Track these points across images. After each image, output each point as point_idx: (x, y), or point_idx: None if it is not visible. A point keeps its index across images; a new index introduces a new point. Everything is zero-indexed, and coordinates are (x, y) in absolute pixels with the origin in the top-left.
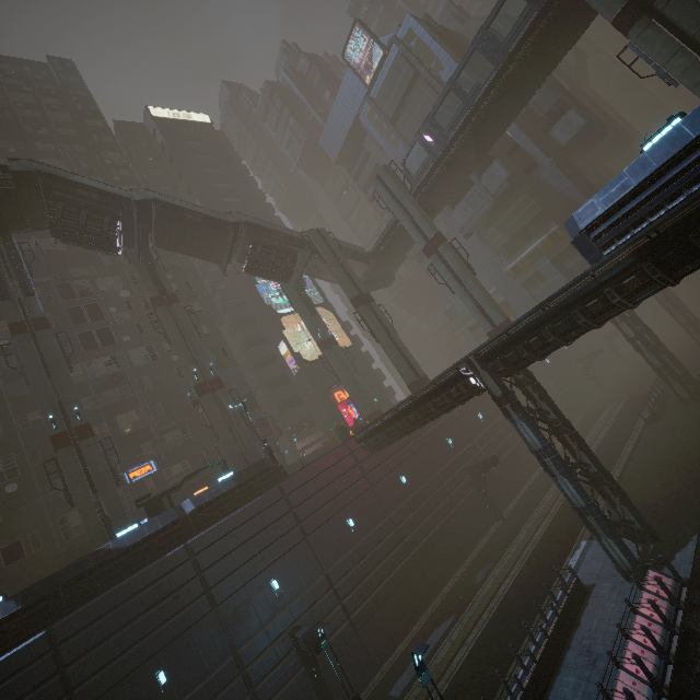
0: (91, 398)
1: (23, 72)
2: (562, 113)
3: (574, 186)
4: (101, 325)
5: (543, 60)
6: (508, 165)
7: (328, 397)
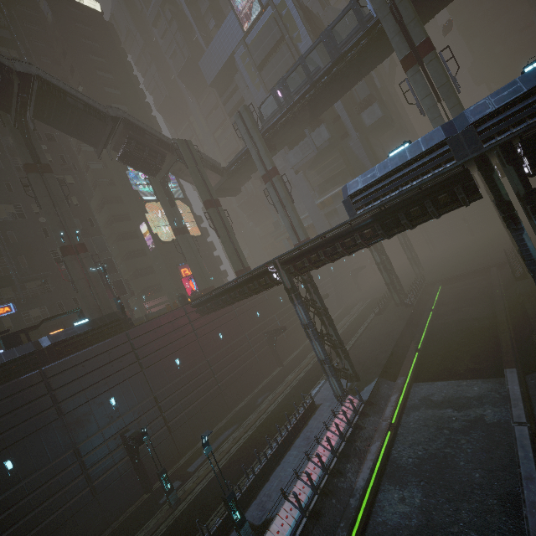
0: None
1: None
2: (371, 103)
3: (367, 157)
4: None
5: (361, 66)
6: (330, 130)
7: (176, 271)
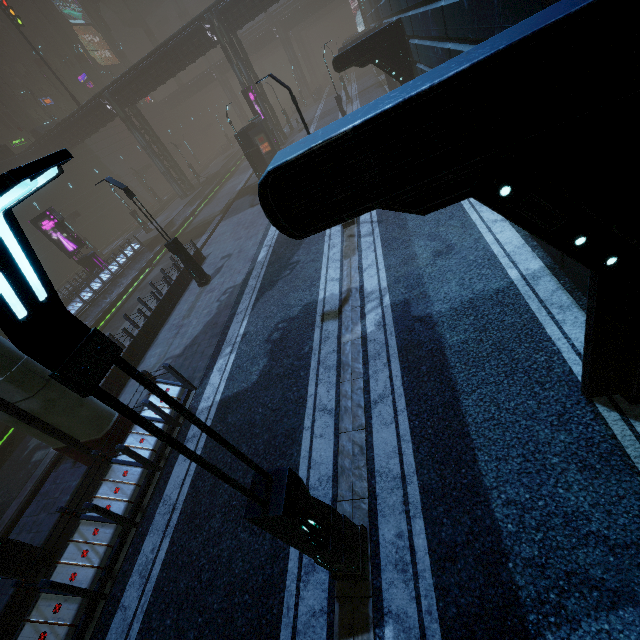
0: None
1: None
2: None
3: None
4: None
5: None
6: None
7: None
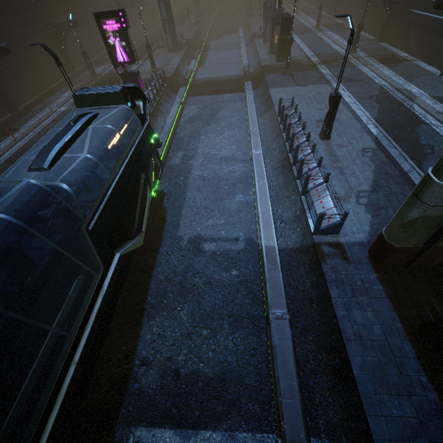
0: None
1: None
2: None
3: None
4: None
5: None
6: None
7: None
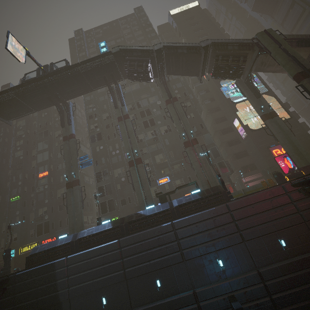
0: (147, 148)
1: (127, 20)
2: None
3: None
4: (150, 117)
5: None
6: None
7: (267, 152)
